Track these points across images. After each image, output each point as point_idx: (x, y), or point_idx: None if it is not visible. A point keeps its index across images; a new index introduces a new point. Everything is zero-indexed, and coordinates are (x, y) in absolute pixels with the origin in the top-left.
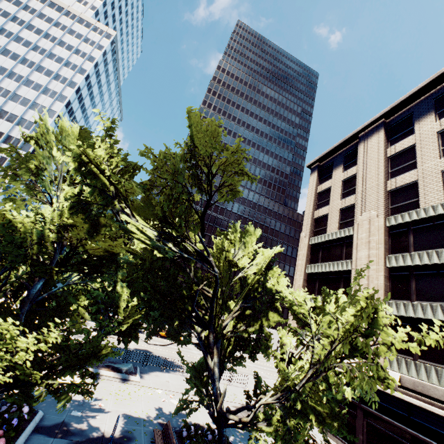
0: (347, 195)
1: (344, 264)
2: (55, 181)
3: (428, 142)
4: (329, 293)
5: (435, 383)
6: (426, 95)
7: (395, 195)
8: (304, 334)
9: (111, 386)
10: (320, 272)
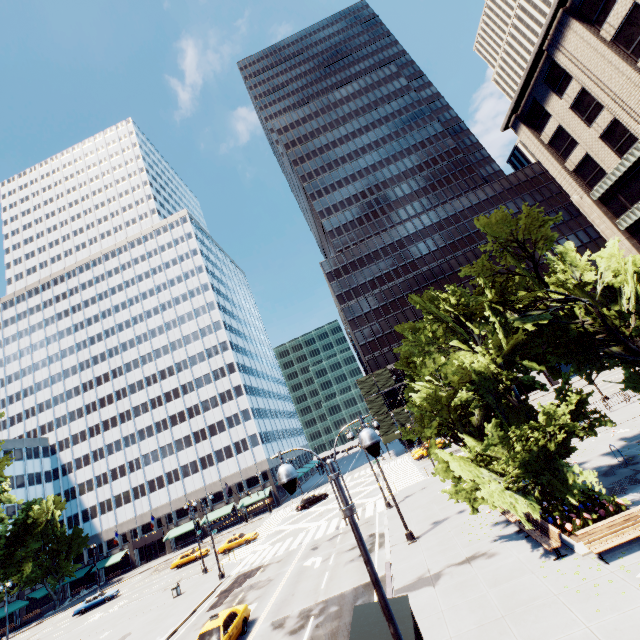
0: (593, 117)
1: None
2: (444, 337)
3: None
4: None
5: None
6: None
7: None
8: None
9: None
10: None
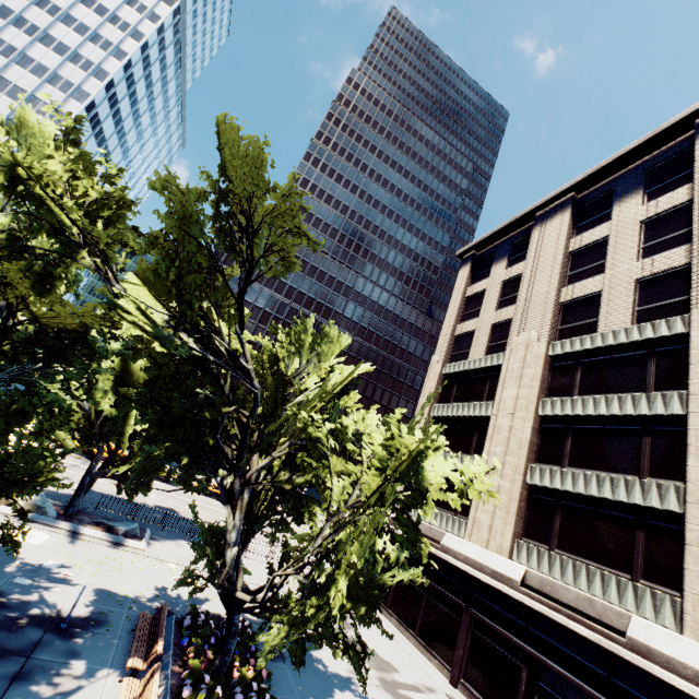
0: (505, 304)
1: (483, 407)
2: None
3: (626, 235)
4: (457, 449)
5: (569, 584)
6: (637, 163)
7: (568, 311)
8: None
9: (95, 550)
10: (449, 417)
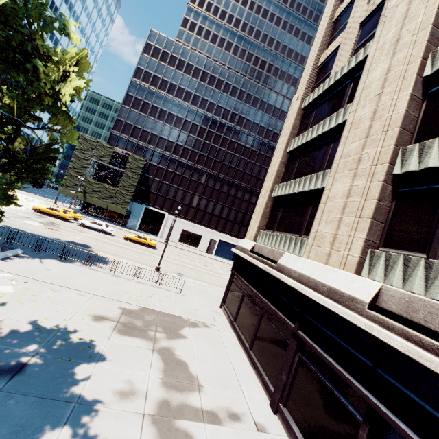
0: None
1: (340, 114)
2: None
3: None
4: (308, 172)
5: None
6: None
7: None
8: (264, 234)
9: None
10: (304, 146)
